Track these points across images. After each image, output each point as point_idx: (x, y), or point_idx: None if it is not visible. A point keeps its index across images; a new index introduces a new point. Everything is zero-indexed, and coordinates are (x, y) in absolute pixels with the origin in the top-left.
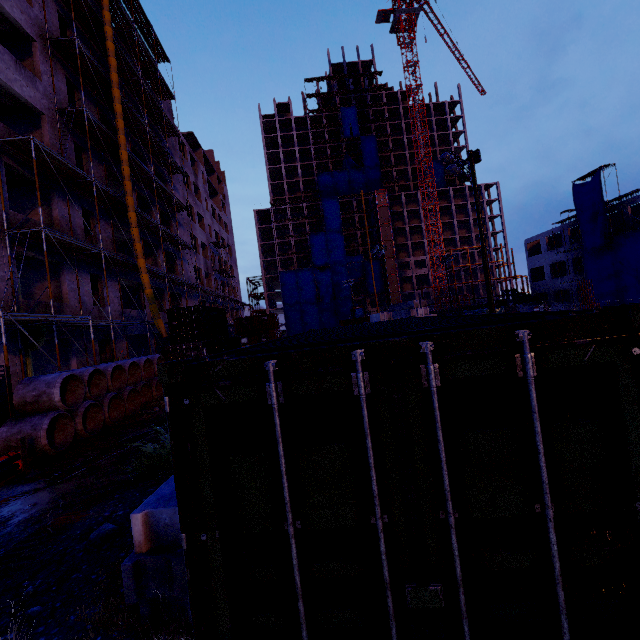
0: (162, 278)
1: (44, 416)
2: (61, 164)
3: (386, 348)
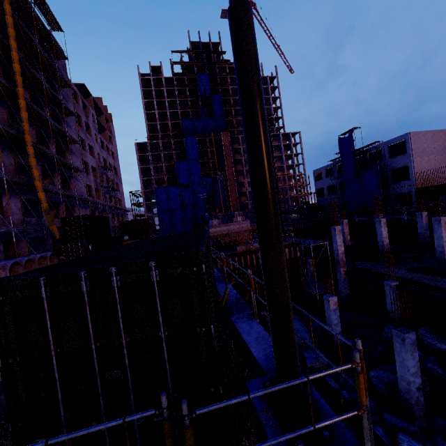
0: (58, 194)
1: None
2: None
3: (97, 270)
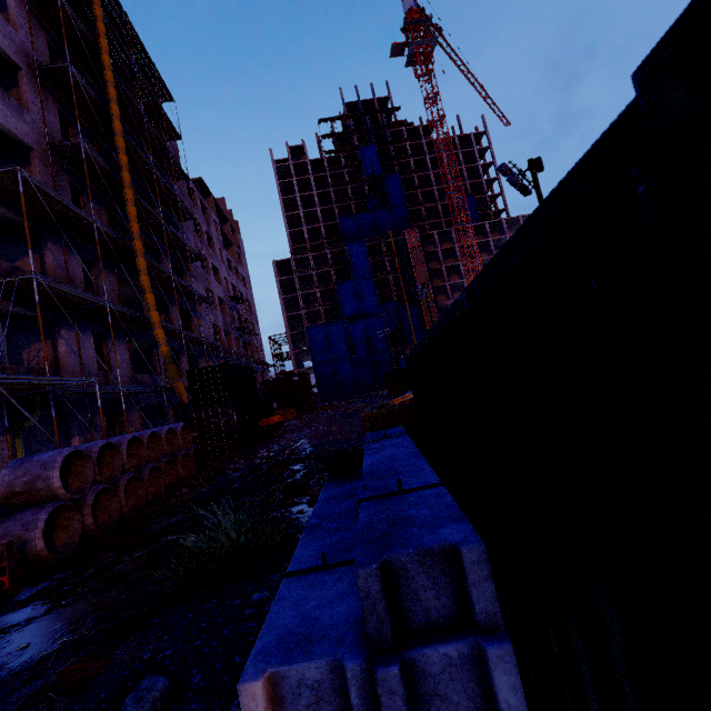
0: (177, 337)
1: (39, 509)
2: (55, 202)
3: None
